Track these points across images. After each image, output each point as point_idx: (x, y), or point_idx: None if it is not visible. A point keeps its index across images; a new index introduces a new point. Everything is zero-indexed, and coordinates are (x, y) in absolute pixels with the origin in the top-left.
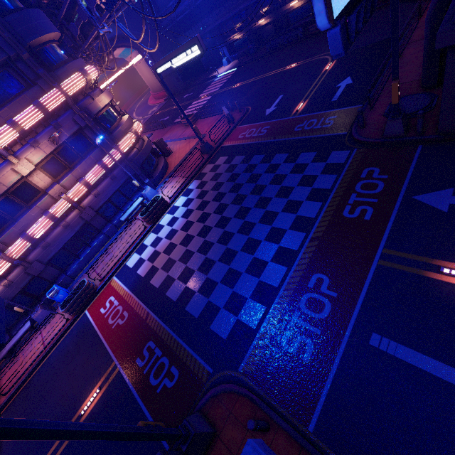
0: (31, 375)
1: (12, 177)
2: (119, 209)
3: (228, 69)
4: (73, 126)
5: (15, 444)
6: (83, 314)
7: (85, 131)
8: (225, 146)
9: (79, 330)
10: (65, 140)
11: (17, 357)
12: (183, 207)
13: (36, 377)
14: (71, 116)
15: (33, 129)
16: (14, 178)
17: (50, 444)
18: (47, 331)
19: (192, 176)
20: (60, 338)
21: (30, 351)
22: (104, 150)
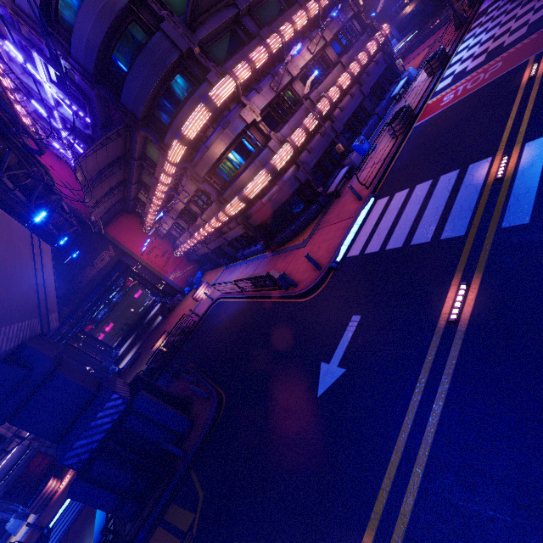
0: (386, 172)
1: (320, 42)
2: (380, 99)
3: (403, 41)
4: (349, 12)
5: (438, 160)
6: (413, 128)
7: (353, 23)
8: (486, 7)
9: (426, 124)
10: (344, 23)
11: (346, 192)
12: (477, 37)
13: (398, 163)
14: (347, 4)
15: (332, 4)
16: (321, 43)
17: (506, 109)
18: (370, 163)
19: (461, 35)
20: (399, 147)
21: (378, 154)
22: (377, 26)
